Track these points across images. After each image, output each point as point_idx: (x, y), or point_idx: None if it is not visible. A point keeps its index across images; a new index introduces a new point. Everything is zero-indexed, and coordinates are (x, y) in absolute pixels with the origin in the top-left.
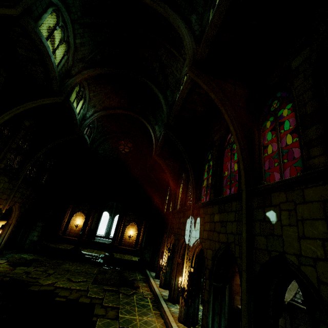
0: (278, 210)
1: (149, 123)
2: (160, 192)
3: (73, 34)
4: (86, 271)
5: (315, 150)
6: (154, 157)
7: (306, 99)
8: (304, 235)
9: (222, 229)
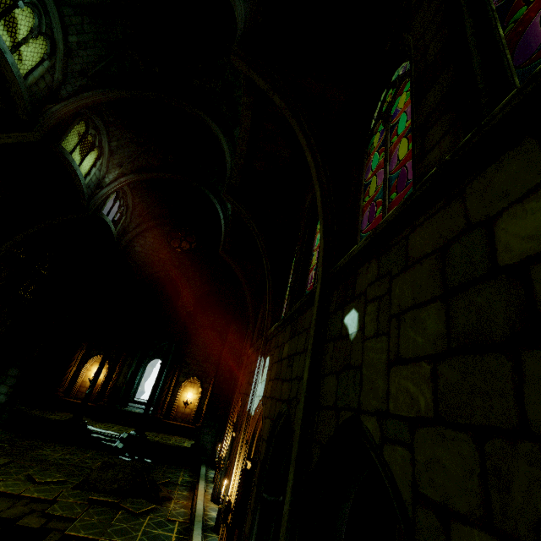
0: (362, 306)
1: (218, 197)
2: (239, 323)
3: (60, 24)
4: (78, 464)
5: (436, 130)
6: (221, 254)
7: (428, 38)
8: (398, 354)
9: (287, 373)
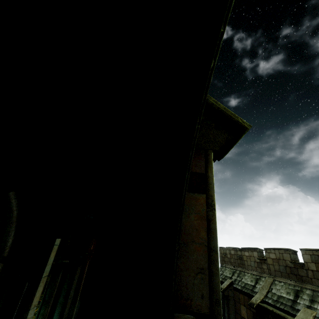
0: None
1: None
2: None
3: None
4: None
5: None
6: None
7: None
8: None
9: None
